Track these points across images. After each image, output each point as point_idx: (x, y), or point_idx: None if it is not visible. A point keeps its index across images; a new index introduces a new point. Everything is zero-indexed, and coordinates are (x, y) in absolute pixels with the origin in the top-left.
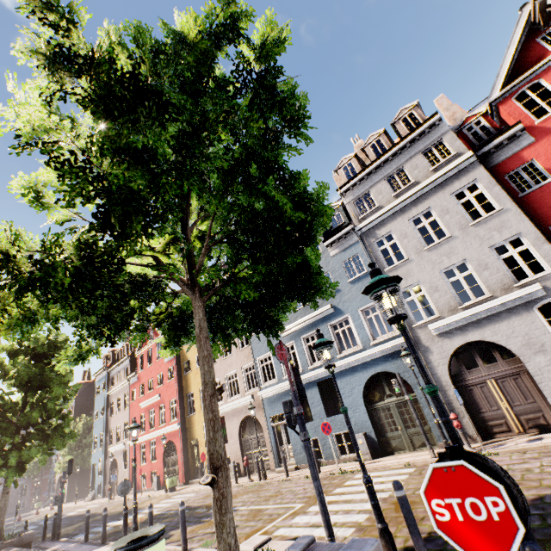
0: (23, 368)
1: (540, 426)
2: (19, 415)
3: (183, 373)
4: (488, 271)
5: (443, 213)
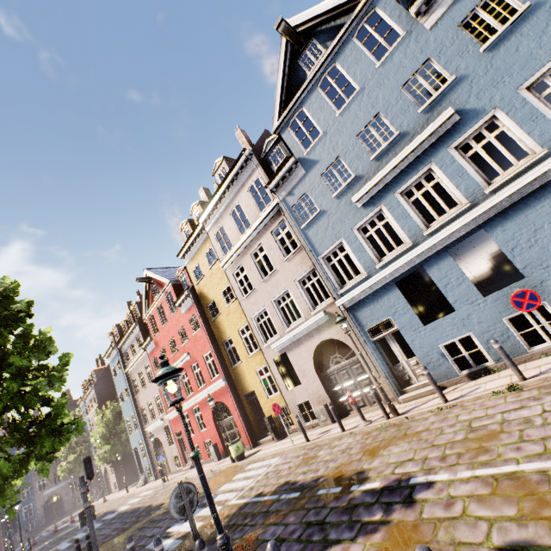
0: None
1: None
2: None
3: (210, 319)
4: None
5: None
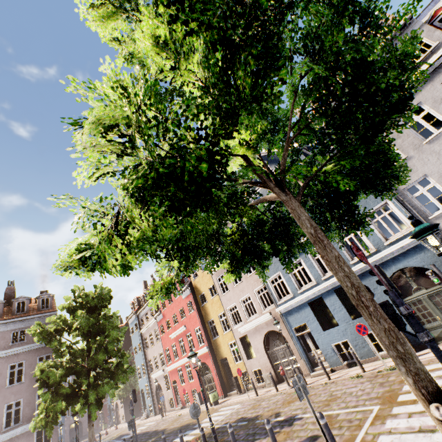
0: (83, 320)
1: None
2: (86, 359)
3: (200, 304)
4: None
5: (438, 104)
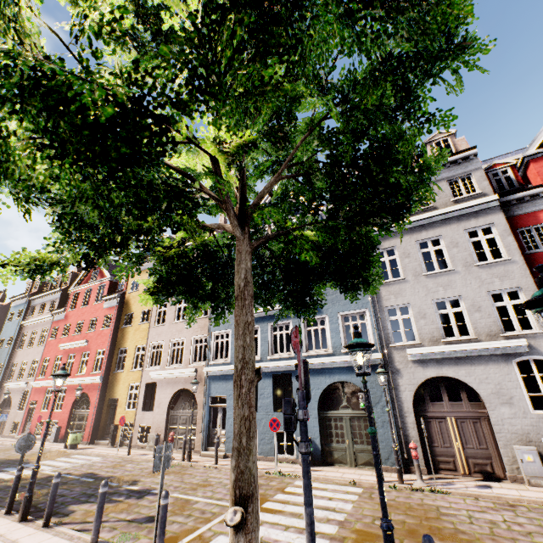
0: None
1: (485, 473)
2: None
3: (122, 325)
4: (480, 314)
5: (452, 246)
